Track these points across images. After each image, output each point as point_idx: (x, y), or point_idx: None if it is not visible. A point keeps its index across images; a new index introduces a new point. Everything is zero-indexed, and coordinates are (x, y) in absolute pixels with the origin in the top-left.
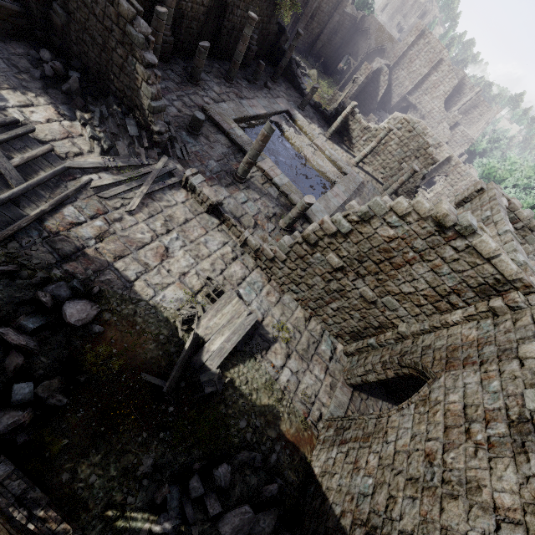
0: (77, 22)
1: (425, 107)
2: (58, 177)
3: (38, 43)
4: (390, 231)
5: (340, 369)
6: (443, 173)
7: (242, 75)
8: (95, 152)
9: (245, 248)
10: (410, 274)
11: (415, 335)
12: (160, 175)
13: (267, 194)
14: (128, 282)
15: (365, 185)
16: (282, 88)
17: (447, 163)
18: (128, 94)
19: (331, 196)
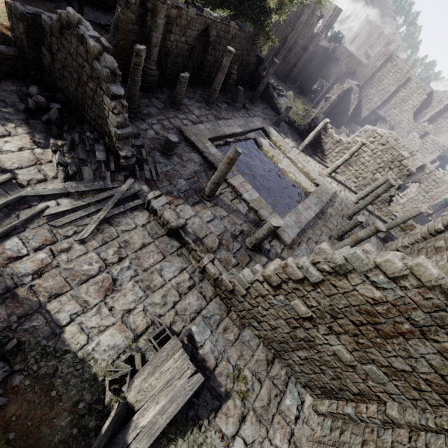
0: (59, 62)
1: (394, 119)
2: (11, 206)
3: (32, 81)
4: (376, 293)
5: (308, 435)
6: (416, 180)
7: (222, 99)
8: (58, 178)
9: (204, 274)
10: (405, 349)
11: (412, 427)
12: (124, 198)
13: (235, 210)
14: (57, 328)
15: (338, 194)
16: (260, 108)
17: (421, 171)
18: (99, 122)
19: (302, 209)
